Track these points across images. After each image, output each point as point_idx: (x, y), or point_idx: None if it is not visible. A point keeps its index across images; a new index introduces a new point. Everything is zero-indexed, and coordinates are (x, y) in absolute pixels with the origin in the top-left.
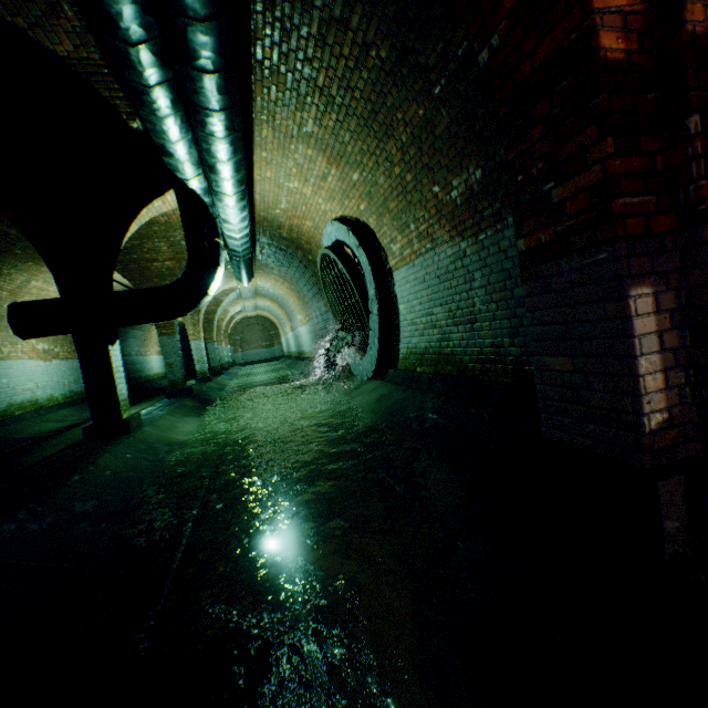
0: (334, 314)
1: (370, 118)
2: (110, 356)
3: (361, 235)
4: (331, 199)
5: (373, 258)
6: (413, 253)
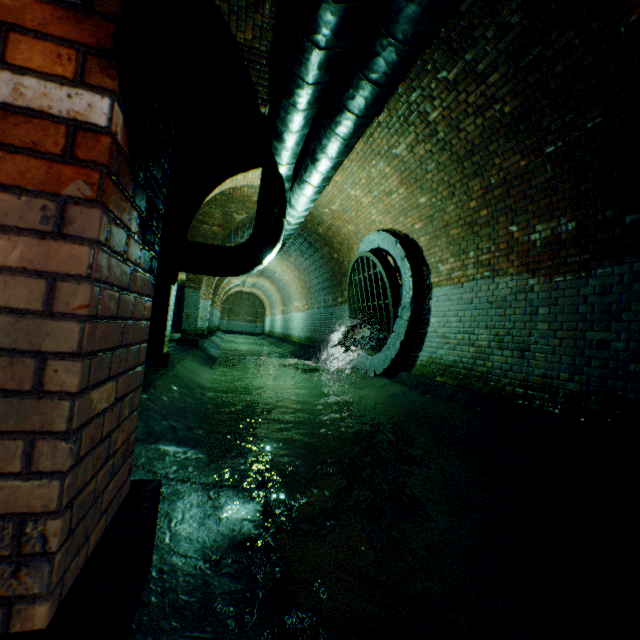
0: (350, 310)
1: (464, 157)
2: (170, 294)
3: (408, 248)
4: (386, 212)
5: (415, 271)
6: (464, 276)
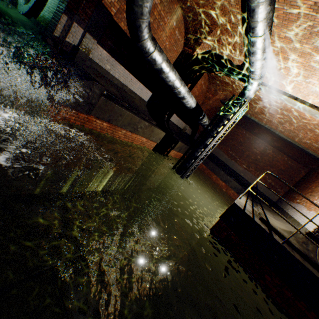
0: None
1: None
2: None
3: None
4: None
5: None
6: None
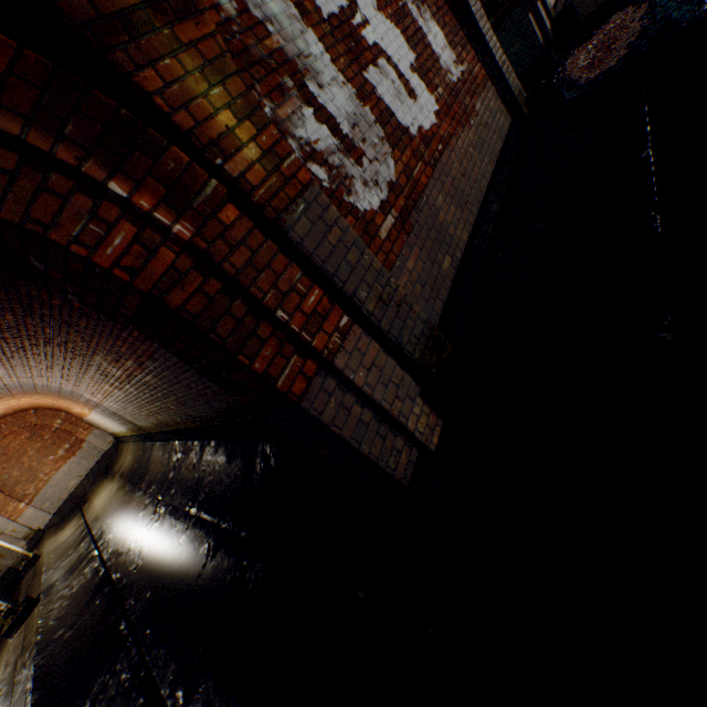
0: None
1: None
2: None
3: None
4: None
5: None
6: None
